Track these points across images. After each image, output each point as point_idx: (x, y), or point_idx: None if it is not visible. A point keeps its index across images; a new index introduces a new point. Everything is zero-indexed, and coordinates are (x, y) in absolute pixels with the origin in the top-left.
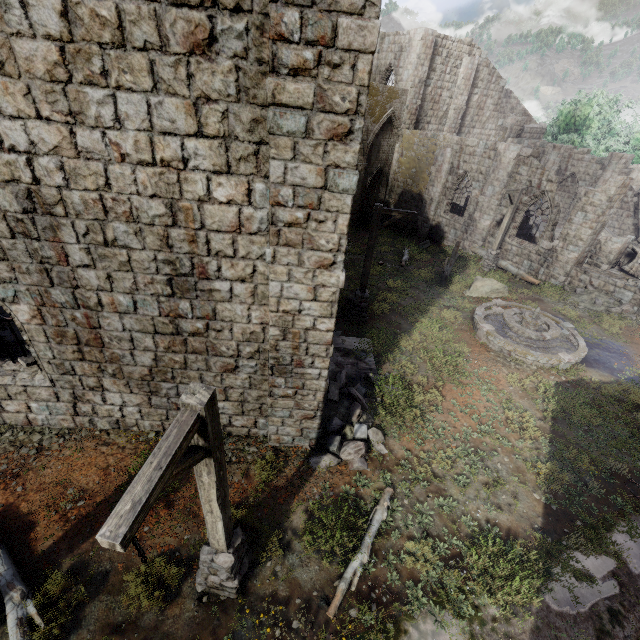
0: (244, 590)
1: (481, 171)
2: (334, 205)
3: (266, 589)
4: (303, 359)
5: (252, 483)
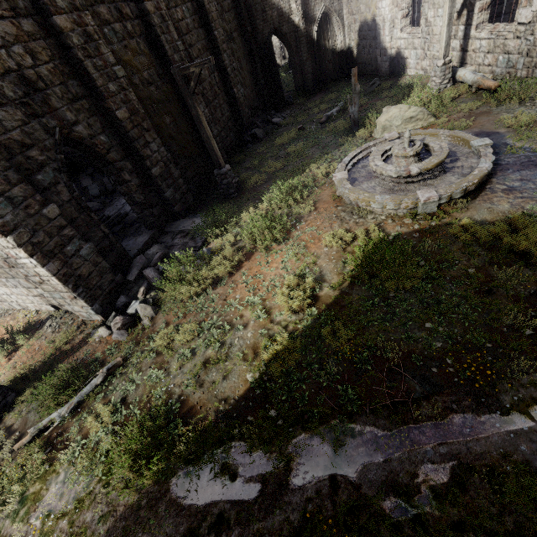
0: (2, 419)
1: None
2: None
3: (11, 421)
4: (8, 252)
5: (54, 347)
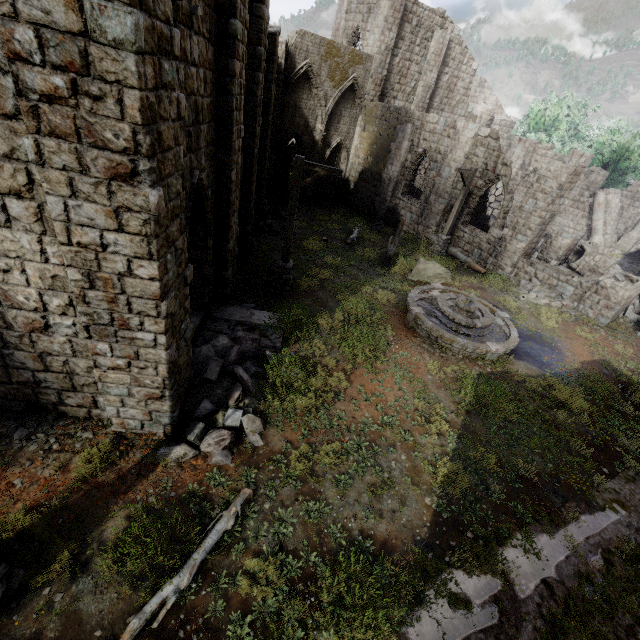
0: None
1: (440, 150)
2: (110, 70)
3: (28, 628)
4: (127, 318)
5: (68, 479)
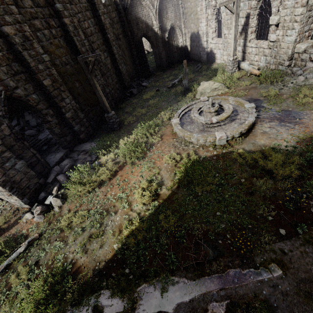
0: None
1: None
2: None
3: None
4: None
5: None
